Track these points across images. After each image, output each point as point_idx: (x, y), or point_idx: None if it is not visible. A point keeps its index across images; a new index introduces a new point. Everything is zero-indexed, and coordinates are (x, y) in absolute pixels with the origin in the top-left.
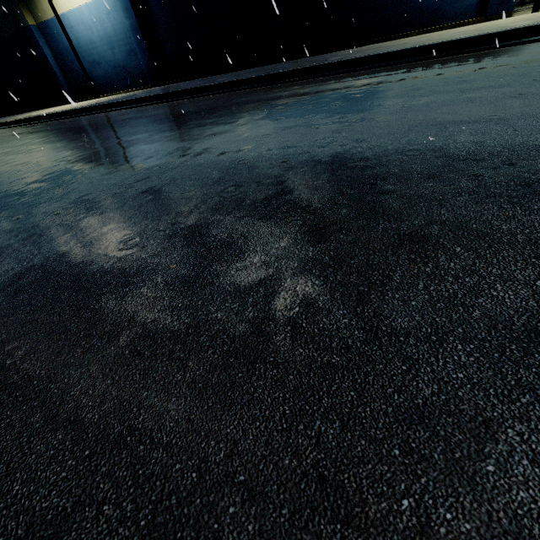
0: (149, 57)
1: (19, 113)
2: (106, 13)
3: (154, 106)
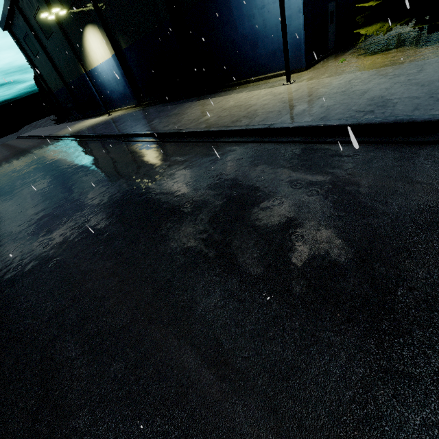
0: (132, 90)
1: (87, 116)
2: (112, 66)
3: (84, 144)
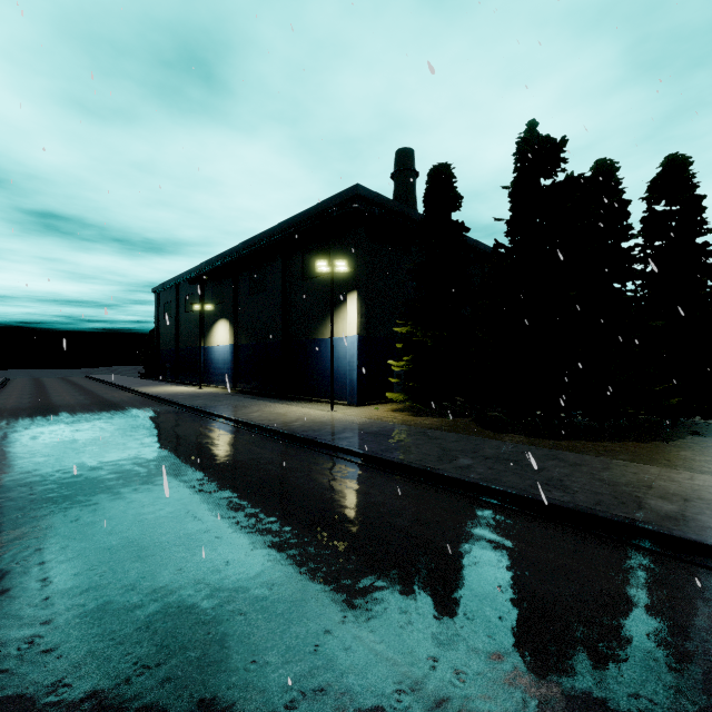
0: (233, 375)
1: (179, 381)
2: (227, 351)
3: (158, 405)
